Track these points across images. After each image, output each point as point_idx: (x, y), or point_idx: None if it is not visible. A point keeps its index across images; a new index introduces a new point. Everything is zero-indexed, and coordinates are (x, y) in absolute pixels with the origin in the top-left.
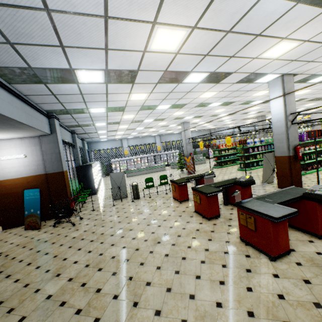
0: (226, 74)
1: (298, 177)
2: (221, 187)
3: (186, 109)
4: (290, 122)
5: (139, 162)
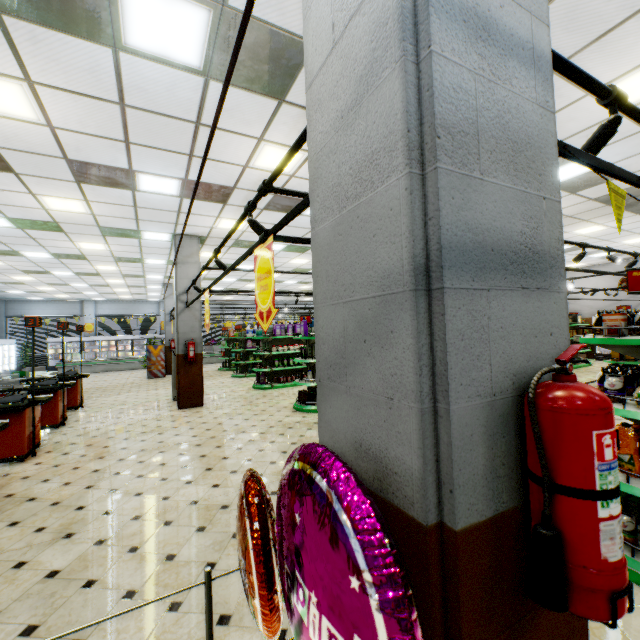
0: (45, 222)
1: (195, 389)
2: (2, 393)
3: (107, 263)
4: (185, 304)
5: (114, 348)
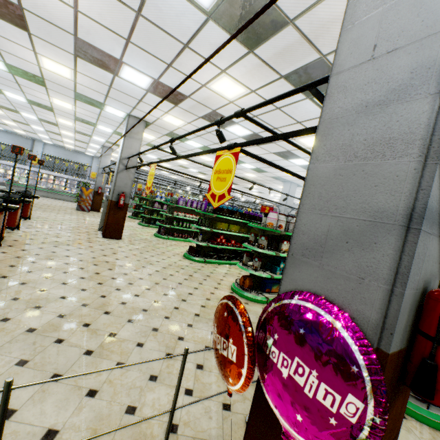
0: (34, 75)
1: (118, 227)
2: None
3: (68, 119)
4: (124, 166)
5: (51, 181)
